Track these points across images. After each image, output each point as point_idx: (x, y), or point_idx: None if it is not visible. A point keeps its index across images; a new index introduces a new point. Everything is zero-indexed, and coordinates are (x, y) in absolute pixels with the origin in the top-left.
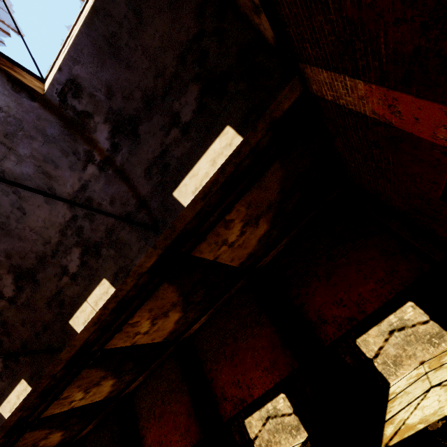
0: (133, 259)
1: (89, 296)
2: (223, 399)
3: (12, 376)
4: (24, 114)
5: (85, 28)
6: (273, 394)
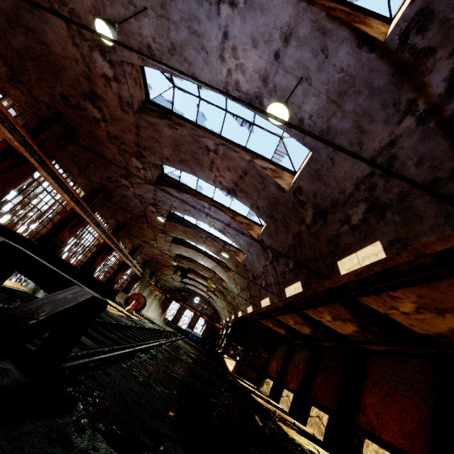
0: (419, 234)
1: (359, 250)
2: None
3: (295, 275)
4: (359, 69)
5: None
6: None
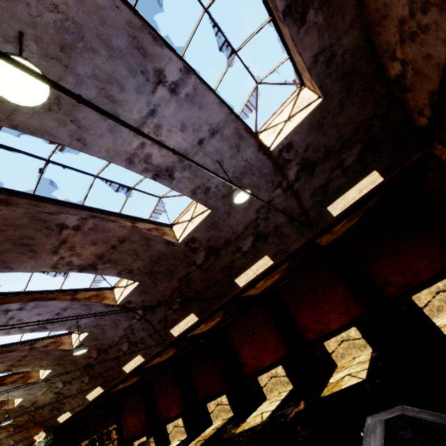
0: (290, 245)
1: (253, 265)
2: (306, 330)
3: (184, 311)
4: (256, 162)
5: (309, 115)
6: (346, 328)
